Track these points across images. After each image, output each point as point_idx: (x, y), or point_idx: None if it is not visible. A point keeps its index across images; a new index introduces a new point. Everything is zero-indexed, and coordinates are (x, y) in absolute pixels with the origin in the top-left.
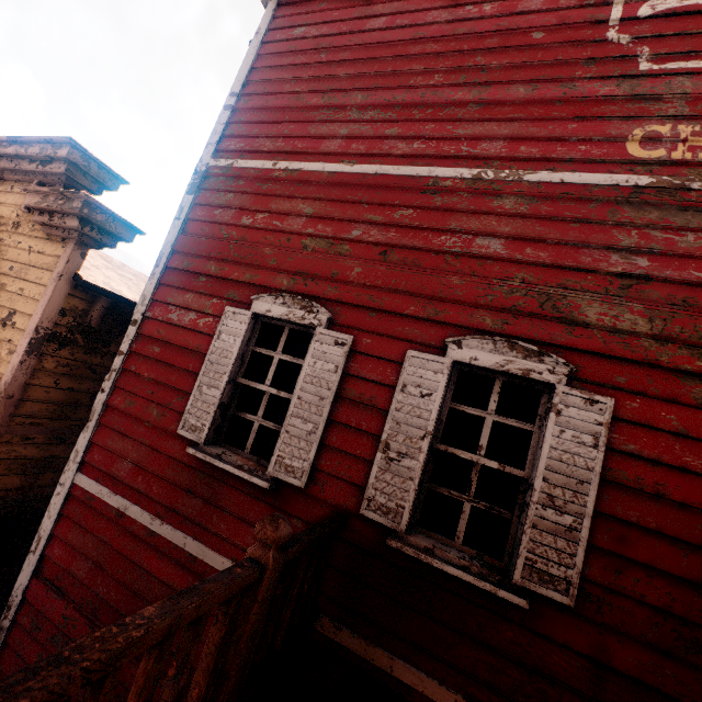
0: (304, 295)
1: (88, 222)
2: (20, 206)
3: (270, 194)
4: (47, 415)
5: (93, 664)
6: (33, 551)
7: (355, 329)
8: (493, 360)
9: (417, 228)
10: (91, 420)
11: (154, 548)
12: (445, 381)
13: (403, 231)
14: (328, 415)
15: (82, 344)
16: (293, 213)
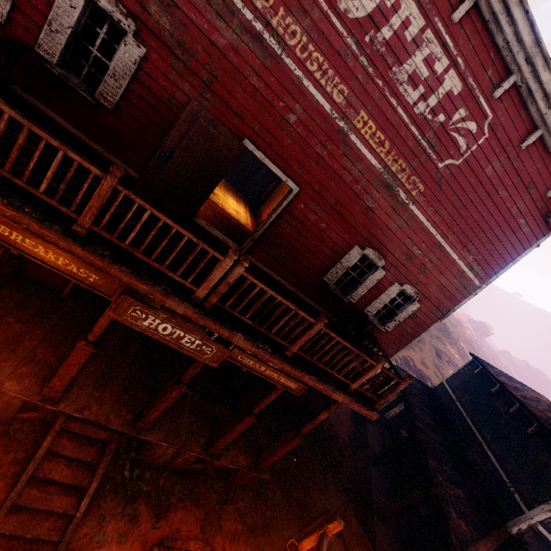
0: None
1: None
2: None
3: None
4: None
5: None
6: None
7: None
8: (107, 7)
9: None
10: None
11: None
12: (83, 5)
13: None
14: None
15: None
16: None
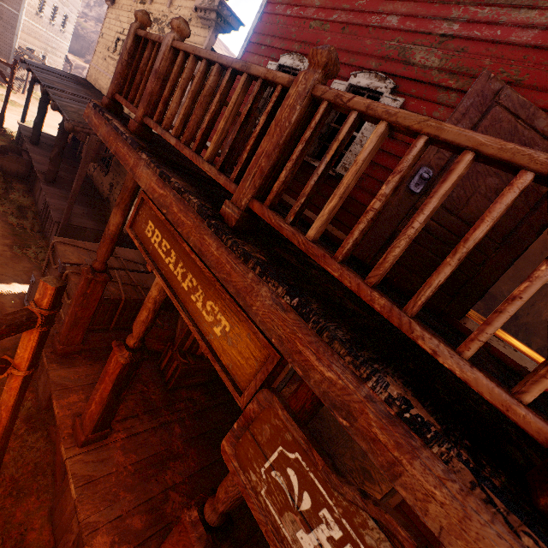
0: (302, 55)
1: (220, 15)
2: (192, 9)
3: None
4: None
5: None
6: None
7: None
8: (365, 83)
9: (363, 12)
10: None
11: None
12: None
13: (356, 15)
14: None
15: None
16: (310, 6)
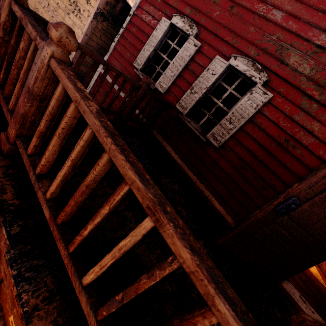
0: (192, 20)
1: None
2: None
3: None
4: (96, 49)
5: (106, 62)
6: (88, 89)
7: (204, 41)
8: (243, 68)
9: None
10: (109, 52)
11: (118, 99)
12: (222, 71)
13: None
14: (180, 72)
15: (111, 23)
16: None
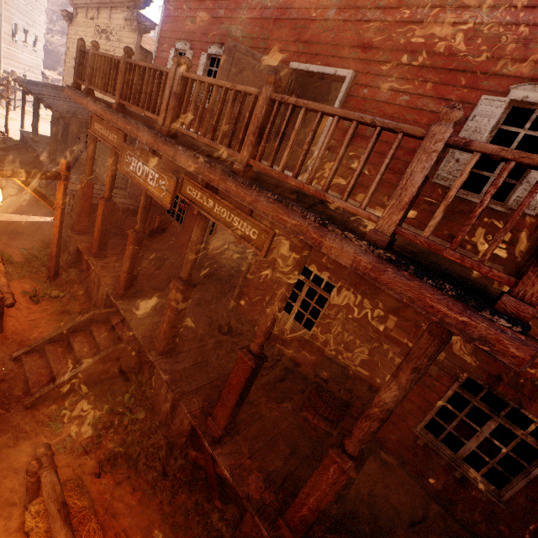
0: (186, 40)
1: (140, 22)
2: (124, 19)
3: (182, 1)
4: None
5: None
6: None
7: (195, 49)
8: (214, 52)
9: (209, 9)
10: None
11: None
12: (206, 60)
13: (207, 11)
14: None
15: None
16: (186, 8)
